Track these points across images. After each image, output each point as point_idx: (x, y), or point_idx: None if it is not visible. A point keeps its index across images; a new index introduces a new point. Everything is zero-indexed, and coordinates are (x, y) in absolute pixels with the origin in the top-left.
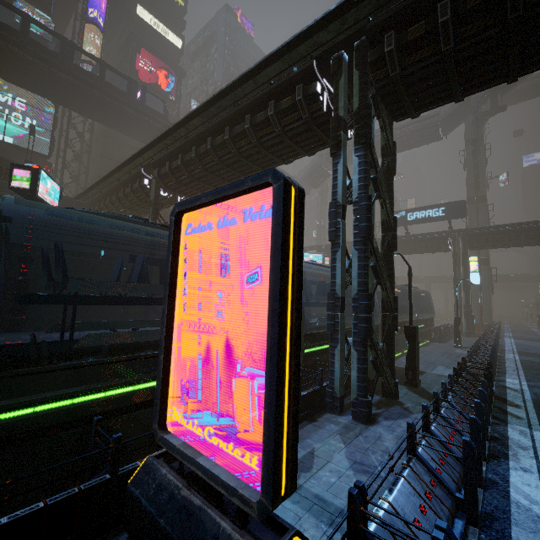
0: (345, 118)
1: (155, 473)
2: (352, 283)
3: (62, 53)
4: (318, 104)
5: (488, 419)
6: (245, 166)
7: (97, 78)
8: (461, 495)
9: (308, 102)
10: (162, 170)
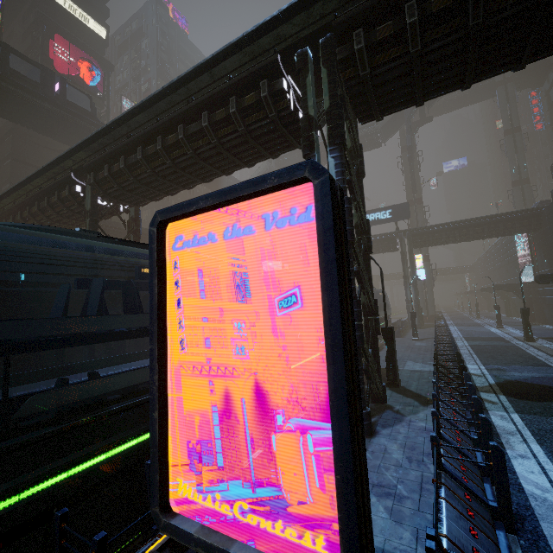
0: (315, 118)
1: None
2: None
3: None
4: (285, 102)
5: None
6: (203, 170)
7: None
8: (494, 503)
9: (274, 100)
10: (99, 174)
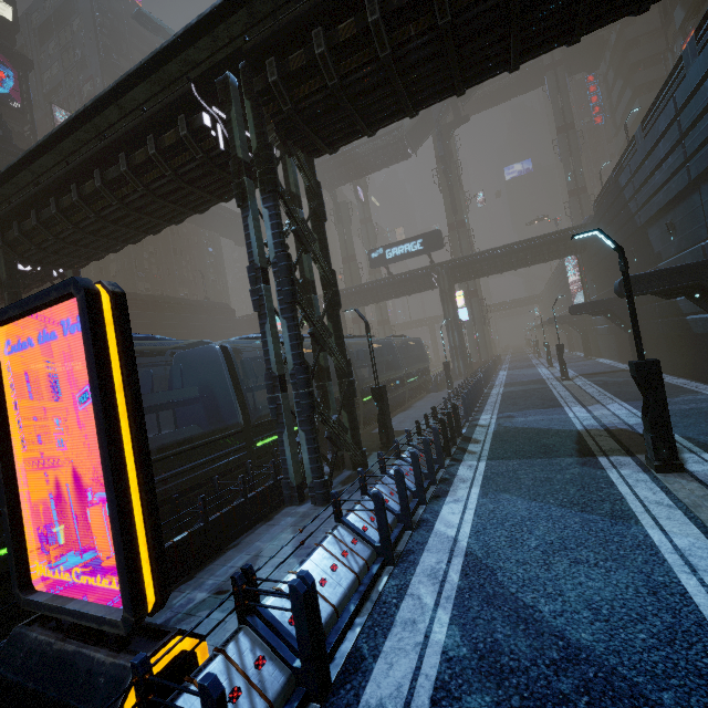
0: (247, 160)
1: (23, 642)
2: (286, 358)
3: None
4: (211, 141)
5: (442, 464)
6: (142, 221)
7: None
8: (380, 543)
9: (198, 138)
10: (8, 234)
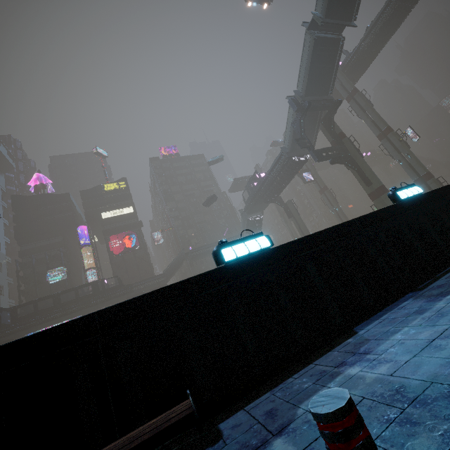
0: None
1: None
2: None
3: (55, 304)
4: None
5: None
6: None
7: (75, 299)
8: None
9: None
10: None
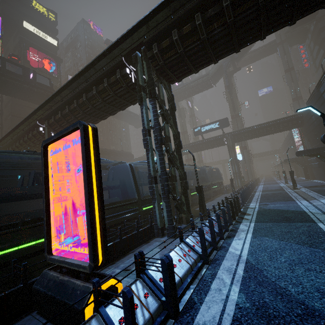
0: (143, 85)
1: (47, 276)
2: (157, 168)
3: None
4: (129, 79)
5: (231, 222)
6: (99, 114)
7: (0, 67)
8: (201, 253)
9: (124, 78)
10: (50, 121)
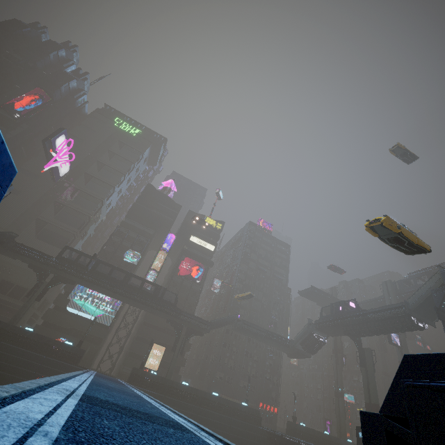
0: None
1: None
2: None
3: (124, 280)
4: None
5: None
6: None
7: (138, 288)
8: None
9: None
10: None
